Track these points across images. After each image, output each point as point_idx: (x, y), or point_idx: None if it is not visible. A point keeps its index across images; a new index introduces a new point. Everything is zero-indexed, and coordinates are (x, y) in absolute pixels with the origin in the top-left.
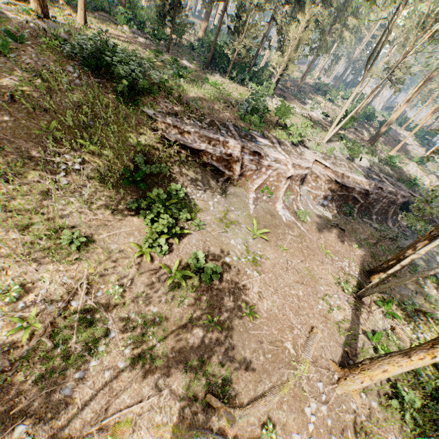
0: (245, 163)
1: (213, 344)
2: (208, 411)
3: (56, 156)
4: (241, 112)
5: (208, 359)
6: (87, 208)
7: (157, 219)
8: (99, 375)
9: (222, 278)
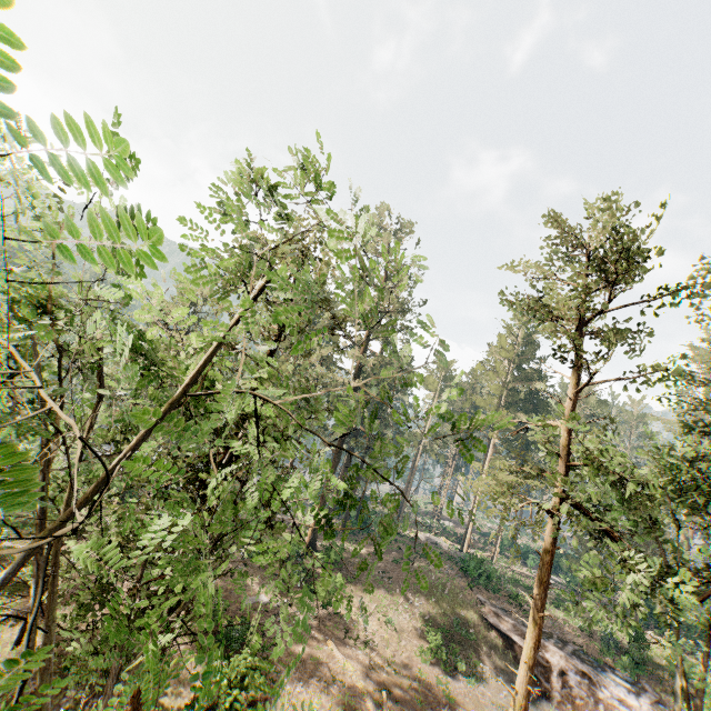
0: (570, 681)
1: (409, 705)
2: (379, 703)
3: (412, 596)
4: (602, 644)
5: (400, 702)
6: (407, 621)
7: (431, 631)
8: (358, 655)
9: (454, 708)
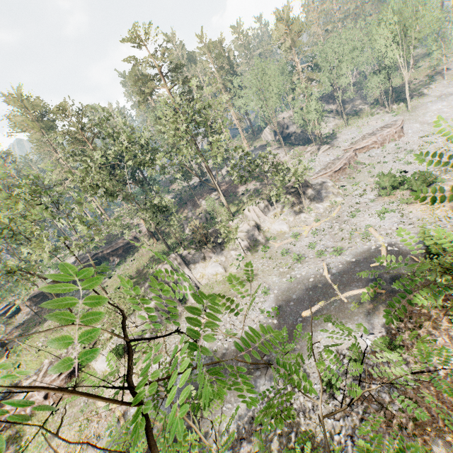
0: None
1: None
2: None
3: None
4: None
5: None
6: None
7: None
8: None
9: None
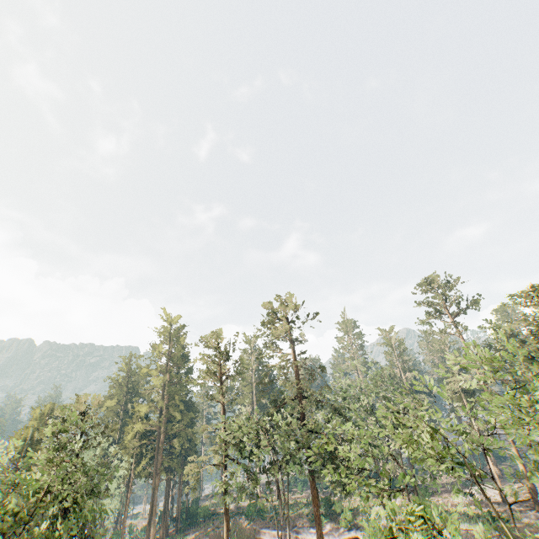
0: None
1: None
2: None
3: None
4: (312, 516)
5: None
6: None
7: None
8: None
9: None
